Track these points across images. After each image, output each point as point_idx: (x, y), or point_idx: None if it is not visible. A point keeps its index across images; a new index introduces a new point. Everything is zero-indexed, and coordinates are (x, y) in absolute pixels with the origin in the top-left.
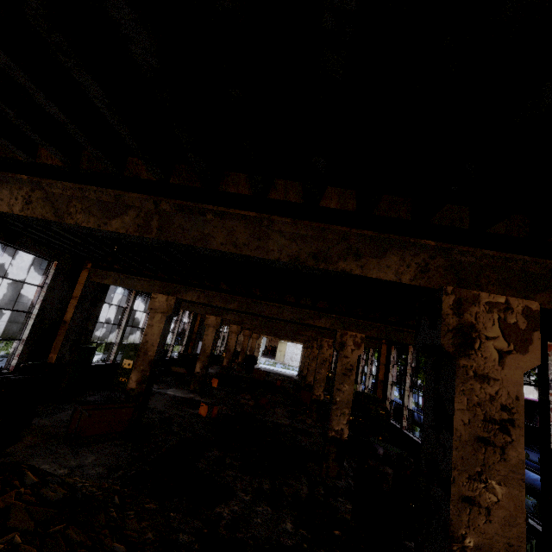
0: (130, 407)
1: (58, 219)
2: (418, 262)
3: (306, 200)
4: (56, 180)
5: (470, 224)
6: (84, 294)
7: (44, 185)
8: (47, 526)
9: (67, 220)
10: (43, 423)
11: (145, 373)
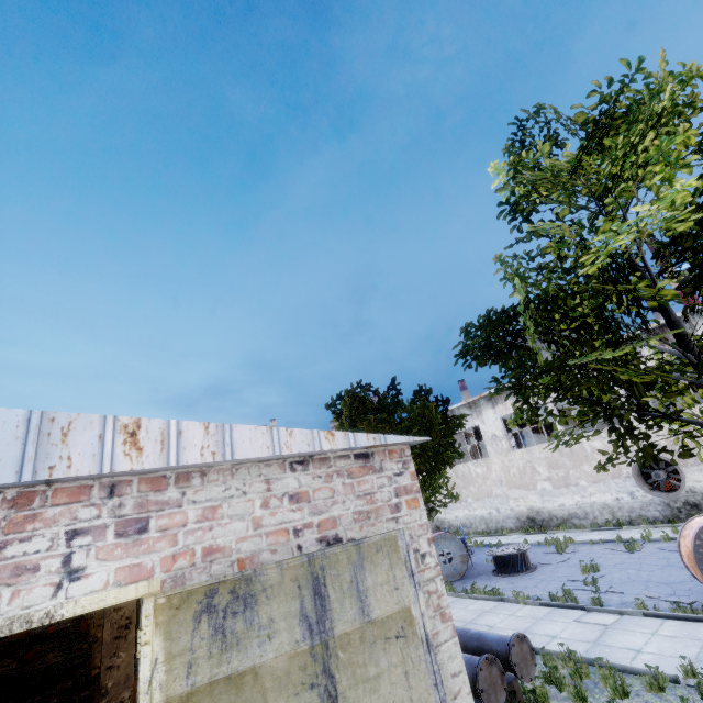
0: None
1: None
2: None
3: None
4: None
5: None
6: None
7: None
8: None
9: None
10: None
11: None
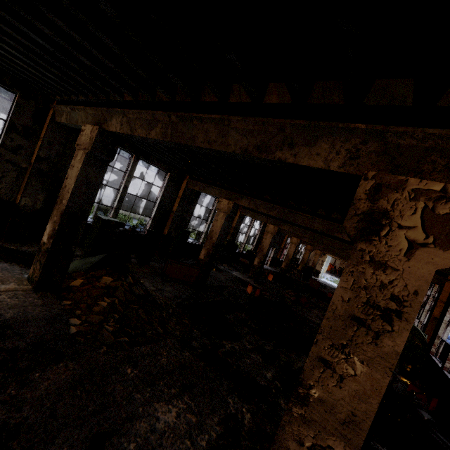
0: (196, 268)
1: (132, 133)
2: (348, 148)
3: (252, 99)
4: (130, 109)
5: (412, 99)
6: (184, 195)
7: (126, 113)
8: (130, 303)
9: (135, 133)
10: (155, 265)
11: (209, 250)
